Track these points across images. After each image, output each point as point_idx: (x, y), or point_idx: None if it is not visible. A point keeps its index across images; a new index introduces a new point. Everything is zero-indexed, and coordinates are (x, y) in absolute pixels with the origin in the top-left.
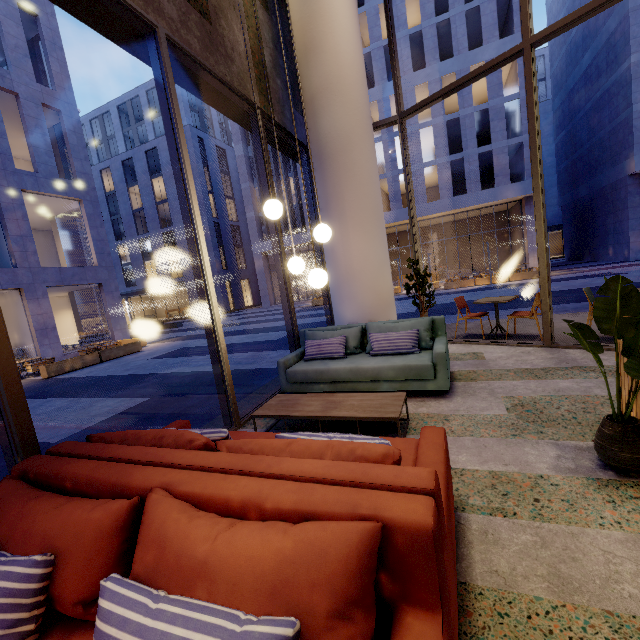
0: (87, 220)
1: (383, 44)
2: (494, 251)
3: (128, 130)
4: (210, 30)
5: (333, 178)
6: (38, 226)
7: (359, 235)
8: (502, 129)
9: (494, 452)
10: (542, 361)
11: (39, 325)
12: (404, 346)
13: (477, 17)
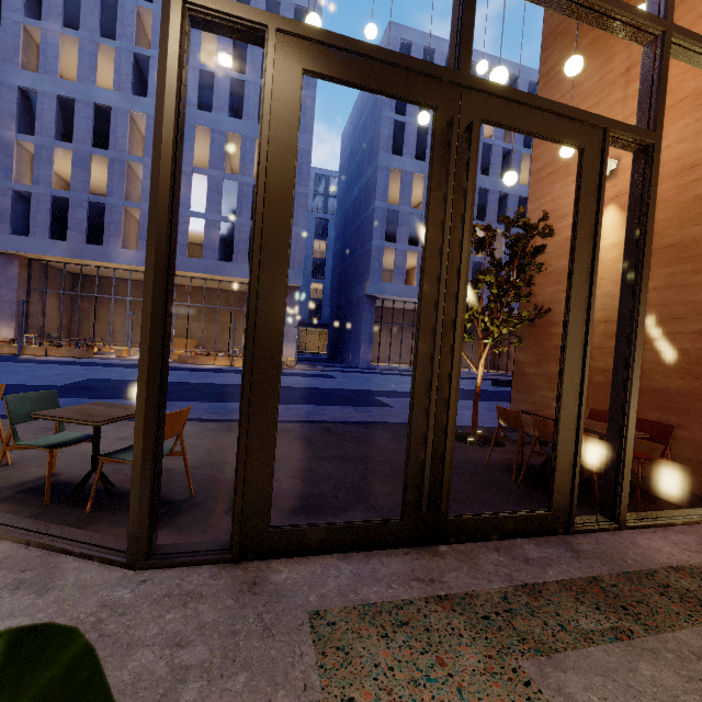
0: None
1: None
2: None
3: None
4: None
5: None
6: None
7: None
8: None
9: None
10: None
11: None
12: None
13: None
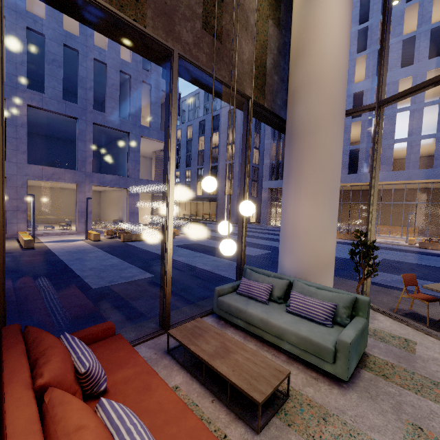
0: None
1: (402, 38)
2: None
3: (207, 103)
4: (219, 47)
5: (297, 154)
6: (147, 155)
7: (309, 202)
8: None
9: None
10: None
11: (131, 210)
12: (317, 315)
13: None
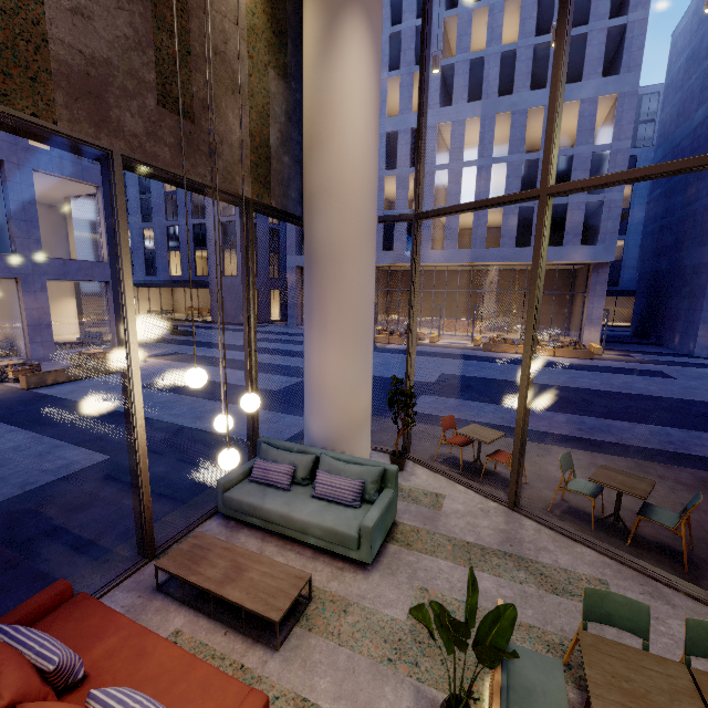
0: (103, 210)
1: (470, 57)
2: (551, 312)
3: None
4: (191, 130)
5: (319, 286)
6: (52, 202)
7: (337, 351)
8: None
9: (356, 684)
10: (490, 533)
11: (33, 320)
12: (344, 498)
13: (583, 45)
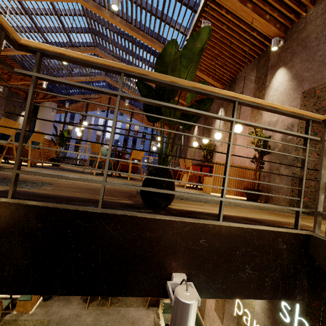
0: None
1: None
2: None
3: None
4: None
5: None
6: None
7: None
8: (131, 144)
9: None
10: None
11: None
12: None
13: None
